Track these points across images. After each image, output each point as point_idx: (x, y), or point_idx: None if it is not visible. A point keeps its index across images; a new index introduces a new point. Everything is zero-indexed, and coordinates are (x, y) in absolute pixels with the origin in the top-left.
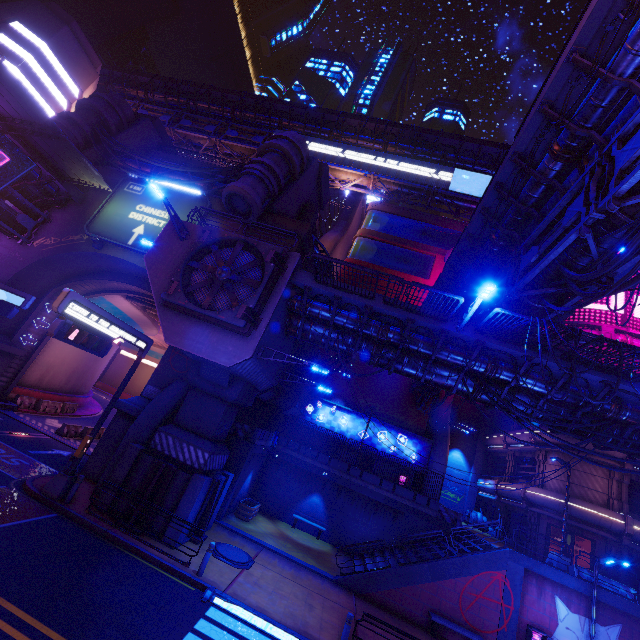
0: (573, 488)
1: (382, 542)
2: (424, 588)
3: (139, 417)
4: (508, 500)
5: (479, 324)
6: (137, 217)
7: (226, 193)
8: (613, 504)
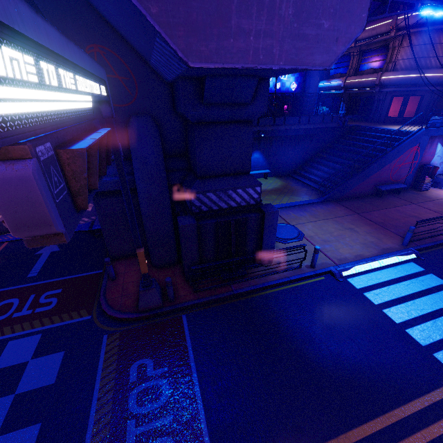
0: (421, 62)
1: (304, 159)
2: (372, 177)
3: (142, 191)
4: (356, 90)
5: None
6: None
7: None
8: None
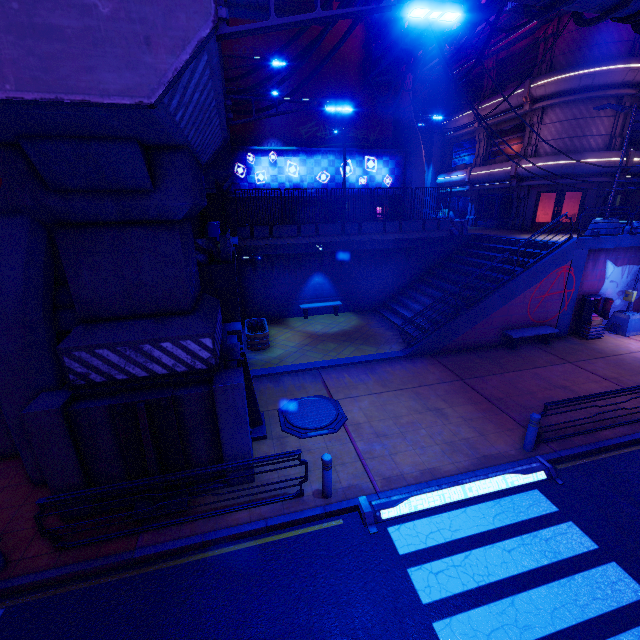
0: (575, 143)
1: (400, 285)
2: (495, 315)
3: None
4: (486, 185)
5: None
6: None
7: None
8: (615, 144)
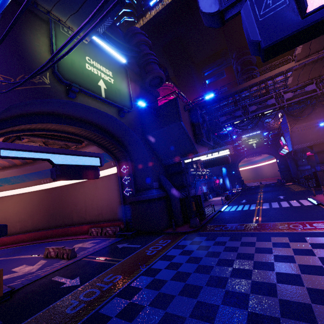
0: None
1: None
2: None
3: (174, 193)
4: None
5: (218, 134)
6: (93, 70)
7: (158, 75)
8: None
